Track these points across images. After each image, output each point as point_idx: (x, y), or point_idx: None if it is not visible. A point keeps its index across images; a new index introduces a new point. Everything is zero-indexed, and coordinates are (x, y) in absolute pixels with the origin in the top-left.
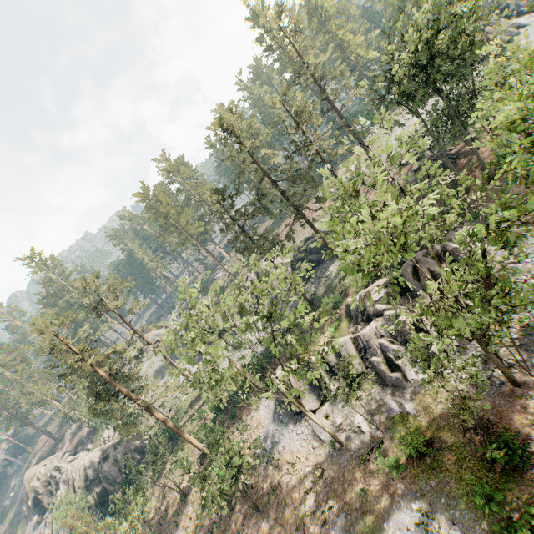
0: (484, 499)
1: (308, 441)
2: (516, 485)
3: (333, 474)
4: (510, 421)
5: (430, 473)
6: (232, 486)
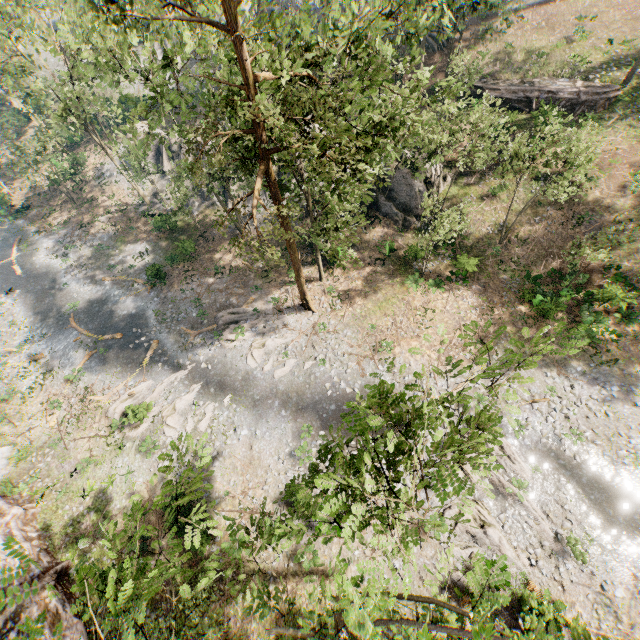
0: (172, 259)
1: (133, 189)
2: (188, 262)
3: (129, 214)
4: (219, 244)
5: (168, 241)
6: (68, 180)
